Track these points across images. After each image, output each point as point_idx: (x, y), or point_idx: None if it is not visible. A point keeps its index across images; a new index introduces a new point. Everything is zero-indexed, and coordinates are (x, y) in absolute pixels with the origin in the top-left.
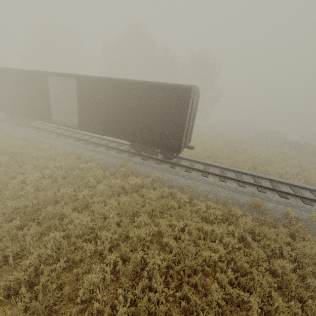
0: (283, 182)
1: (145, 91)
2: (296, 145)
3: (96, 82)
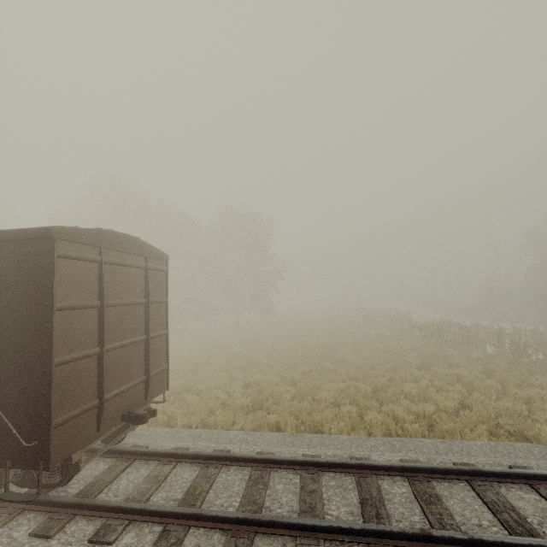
0: (444, 469)
1: None
2: (430, 328)
3: None
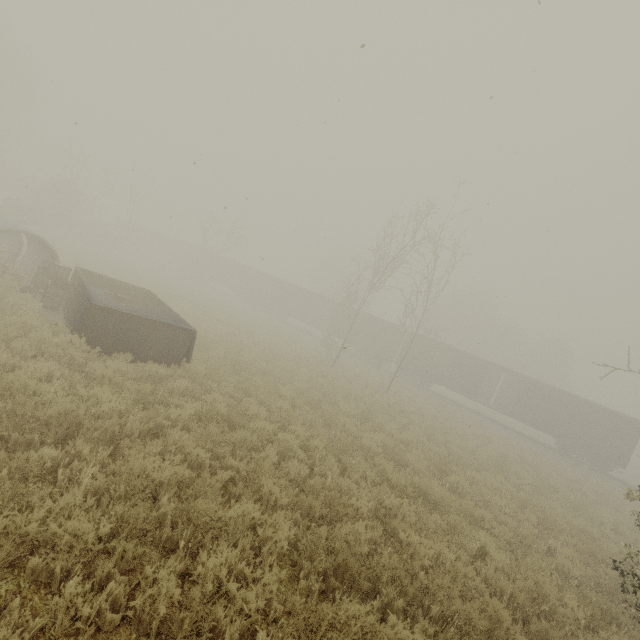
0: None
1: (599, 412)
2: None
3: (547, 389)
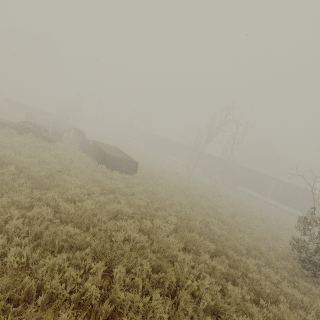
0: None
1: None
2: None
3: (296, 188)
